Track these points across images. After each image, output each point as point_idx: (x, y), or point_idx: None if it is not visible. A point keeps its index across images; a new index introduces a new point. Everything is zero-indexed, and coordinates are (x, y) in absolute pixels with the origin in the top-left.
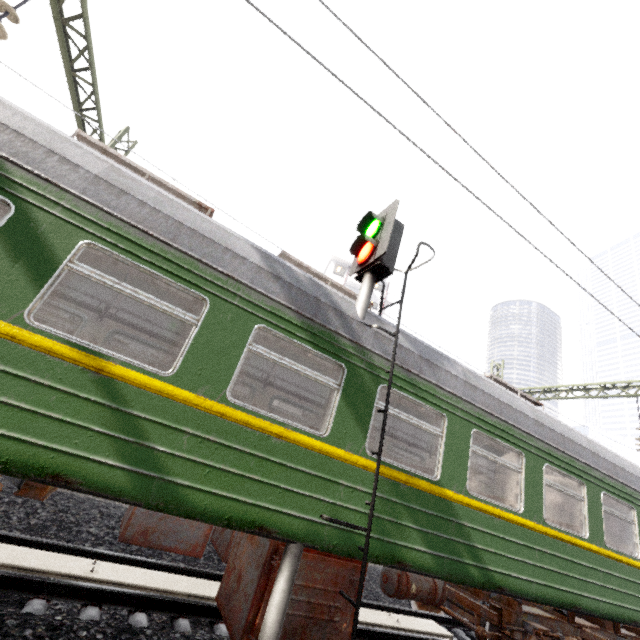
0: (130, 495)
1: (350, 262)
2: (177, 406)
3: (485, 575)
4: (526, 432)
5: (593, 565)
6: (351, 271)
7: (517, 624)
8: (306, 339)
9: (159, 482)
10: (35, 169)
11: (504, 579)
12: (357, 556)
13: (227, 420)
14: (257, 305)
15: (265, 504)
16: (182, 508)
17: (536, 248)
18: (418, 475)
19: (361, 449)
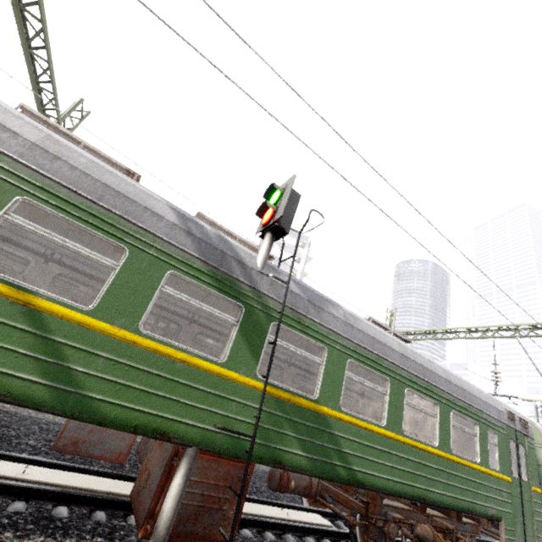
0: (49, 406)
1: None
2: (95, 335)
3: (350, 474)
4: (393, 363)
5: (440, 467)
6: (257, 230)
7: (380, 514)
8: (211, 284)
9: (75, 396)
10: None
11: (366, 477)
12: (244, 458)
13: (138, 347)
14: (170, 255)
15: (167, 415)
16: (95, 417)
17: (390, 218)
18: (300, 395)
19: (253, 373)
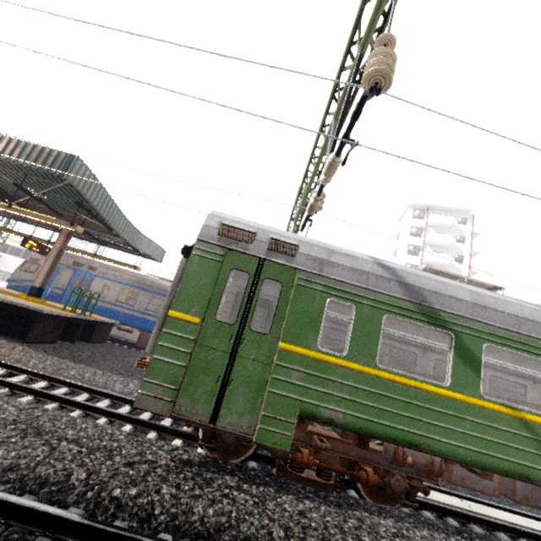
0: None
1: (428, 204)
2: None
3: None
4: None
5: None
6: None
7: None
8: None
9: None
10: (449, 310)
11: None
12: None
13: None
14: None
15: None
16: None
17: None
18: None
19: None
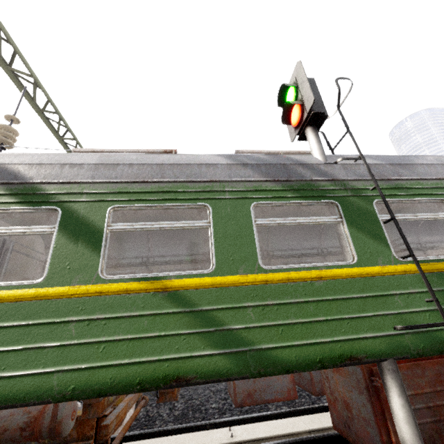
0: (235, 372)
1: None
2: (230, 290)
3: None
4: None
5: None
6: (291, 138)
7: None
8: (293, 196)
9: (250, 353)
10: (59, 180)
11: None
12: None
13: (272, 284)
14: (243, 191)
15: (341, 337)
16: (279, 367)
17: None
18: None
19: (391, 259)
